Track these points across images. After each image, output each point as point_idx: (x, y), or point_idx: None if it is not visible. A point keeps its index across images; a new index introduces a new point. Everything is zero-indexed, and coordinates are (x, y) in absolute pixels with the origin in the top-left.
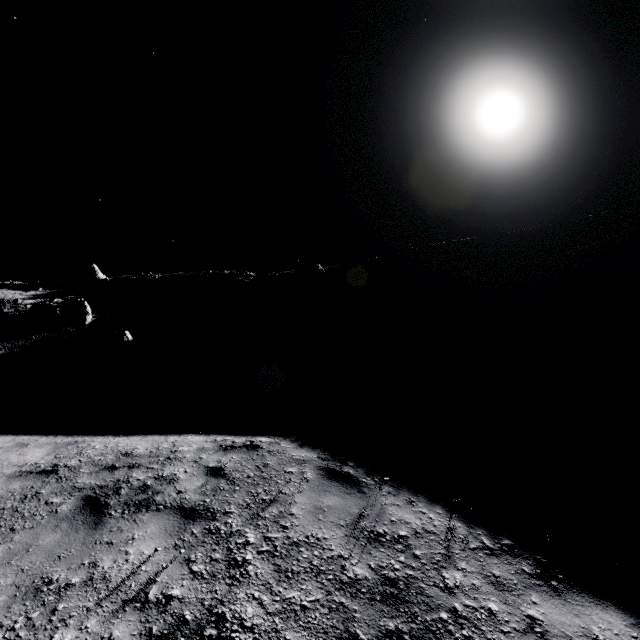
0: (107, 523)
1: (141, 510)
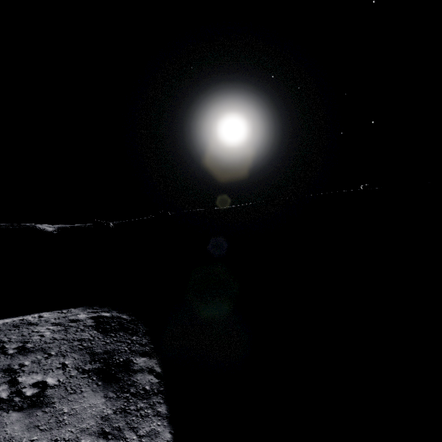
0: (30, 327)
1: (39, 324)
